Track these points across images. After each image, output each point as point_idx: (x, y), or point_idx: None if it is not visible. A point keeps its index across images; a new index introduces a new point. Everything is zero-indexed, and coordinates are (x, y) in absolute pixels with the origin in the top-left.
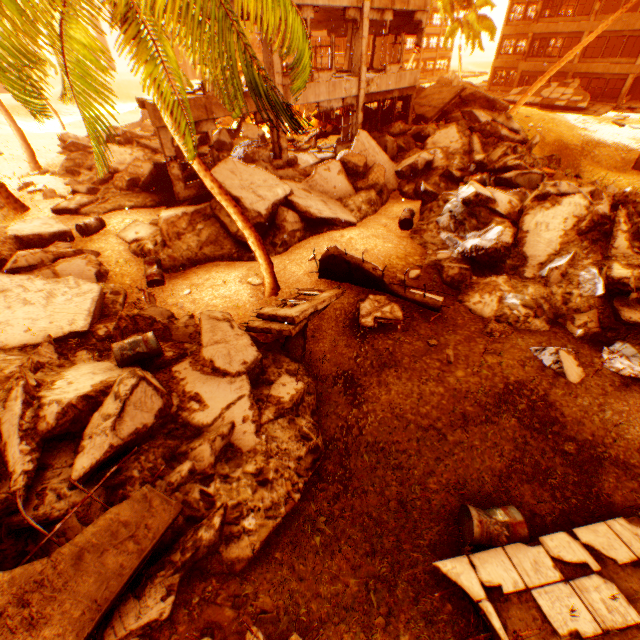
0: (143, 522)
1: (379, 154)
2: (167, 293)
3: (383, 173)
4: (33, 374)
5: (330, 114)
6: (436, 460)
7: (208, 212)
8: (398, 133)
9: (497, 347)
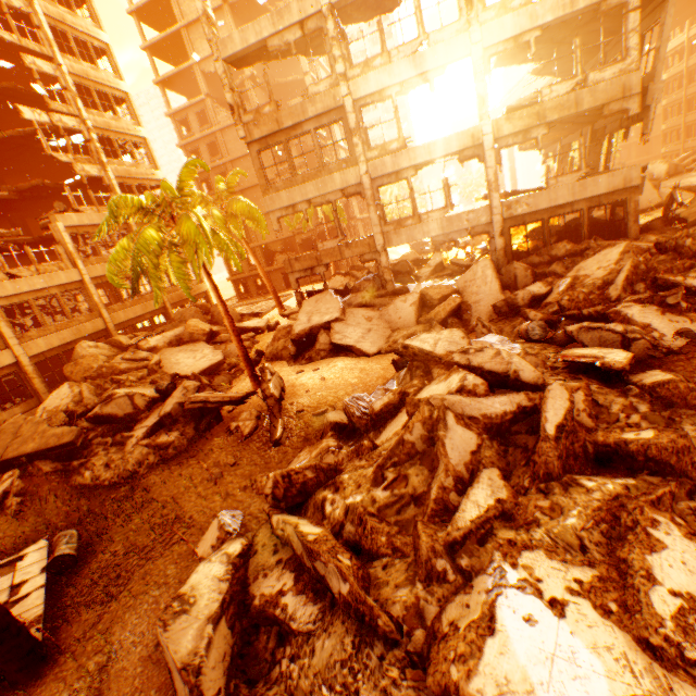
0: (65, 436)
1: (488, 284)
2: None
3: (449, 307)
4: (149, 384)
5: (551, 230)
6: (124, 516)
7: None
8: (563, 254)
9: (237, 493)
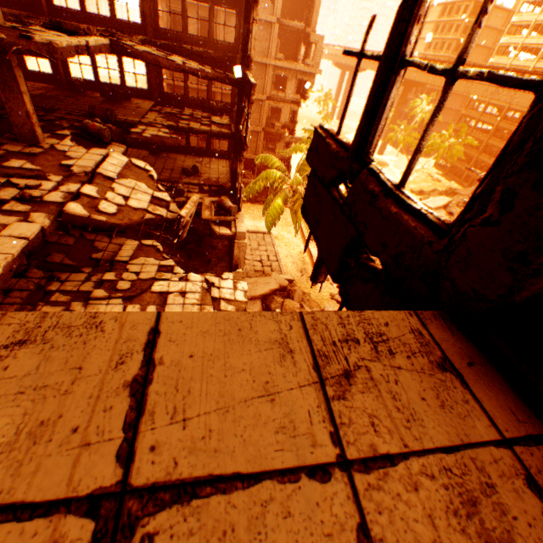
0: None
1: None
2: None
3: None
4: None
5: None
6: None
7: None
8: None
9: None
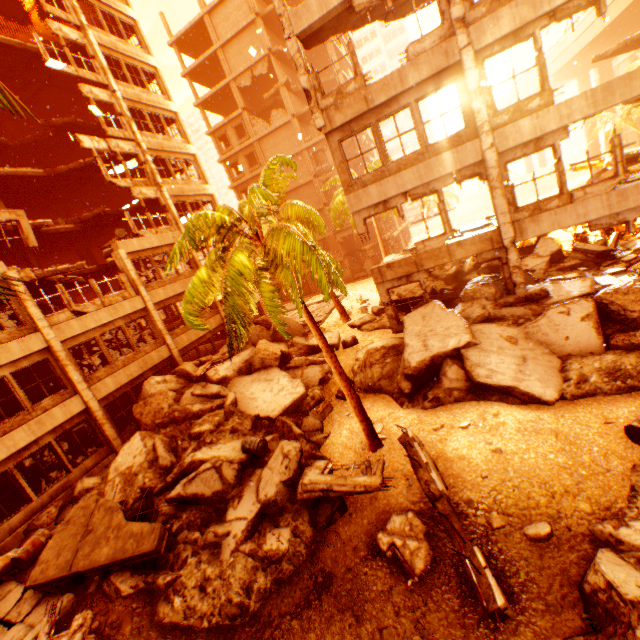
0: (145, 539)
1: None
2: (340, 408)
3: None
4: (228, 434)
5: None
6: None
7: (400, 348)
8: None
9: None
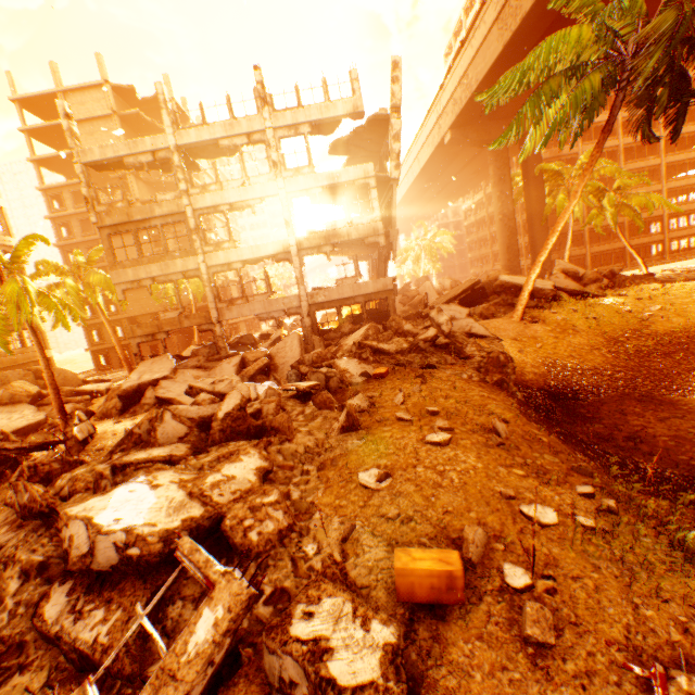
0: None
1: (294, 350)
2: None
3: (258, 366)
4: None
5: None
6: None
7: None
8: (348, 331)
9: None
